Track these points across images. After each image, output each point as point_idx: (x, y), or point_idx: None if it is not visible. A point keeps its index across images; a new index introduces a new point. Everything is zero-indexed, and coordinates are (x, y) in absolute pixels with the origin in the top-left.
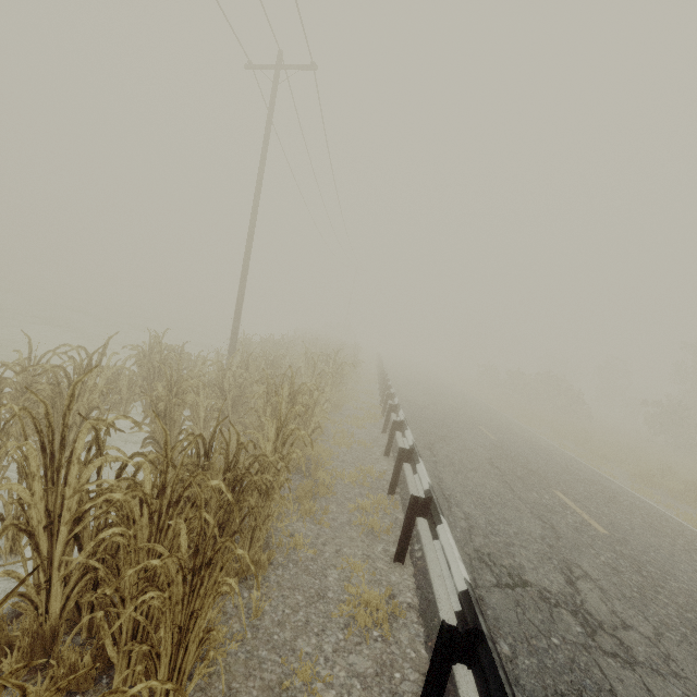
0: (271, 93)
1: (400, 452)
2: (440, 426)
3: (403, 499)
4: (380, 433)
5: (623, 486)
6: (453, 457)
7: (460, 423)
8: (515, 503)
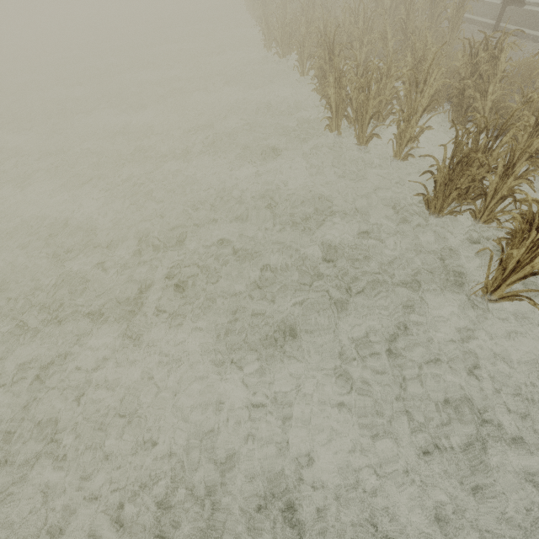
0: None
1: None
2: None
3: None
4: None
5: None
6: None
7: None
8: None
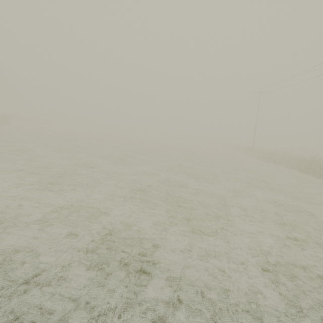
0: (260, 98)
1: None
2: None
3: None
4: None
5: None
6: None
7: None
8: None
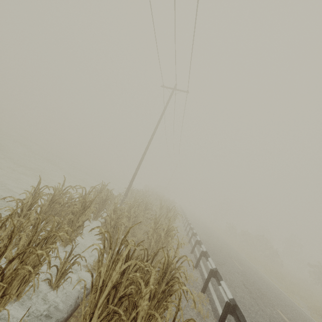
0: (169, 97)
1: (210, 271)
2: (215, 255)
3: (209, 297)
4: (190, 253)
5: (307, 313)
6: (226, 276)
7: (223, 255)
8: (261, 313)
